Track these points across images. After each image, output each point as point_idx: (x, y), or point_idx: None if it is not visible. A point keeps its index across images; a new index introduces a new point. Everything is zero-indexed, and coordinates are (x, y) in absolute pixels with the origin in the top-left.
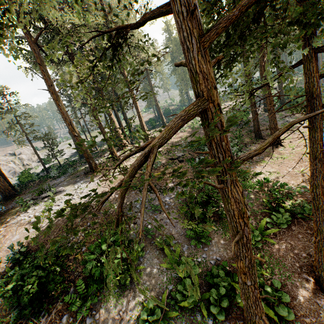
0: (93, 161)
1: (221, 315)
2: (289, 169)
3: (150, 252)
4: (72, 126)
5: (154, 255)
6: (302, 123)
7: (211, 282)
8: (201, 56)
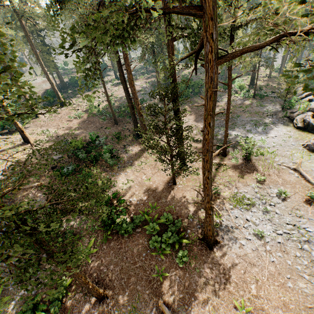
0: None
1: None
2: (143, 176)
3: None
4: None
5: None
6: None
7: None
8: None
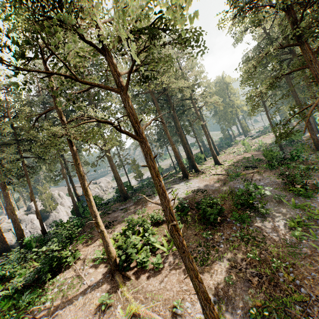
0: (186, 170)
1: None
2: None
3: (270, 204)
4: (174, 146)
5: (274, 205)
6: None
7: None
8: None
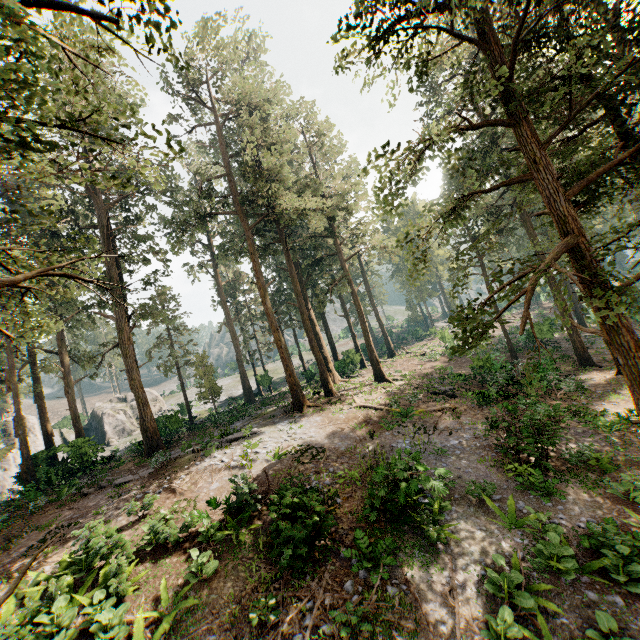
0: (301, 391)
1: (636, 589)
2: None
3: (458, 508)
4: (278, 333)
5: (467, 512)
6: None
7: (595, 543)
8: (568, 205)
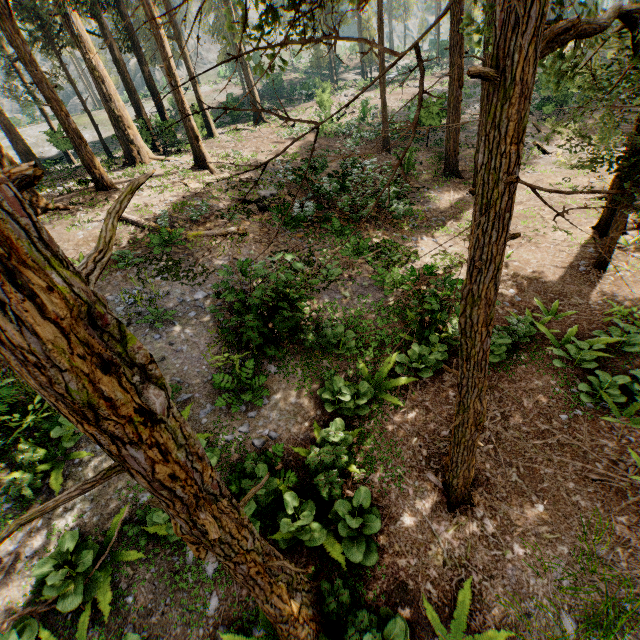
0: None
1: None
2: None
3: None
4: None
5: None
6: (549, 151)
7: (236, 488)
8: None
